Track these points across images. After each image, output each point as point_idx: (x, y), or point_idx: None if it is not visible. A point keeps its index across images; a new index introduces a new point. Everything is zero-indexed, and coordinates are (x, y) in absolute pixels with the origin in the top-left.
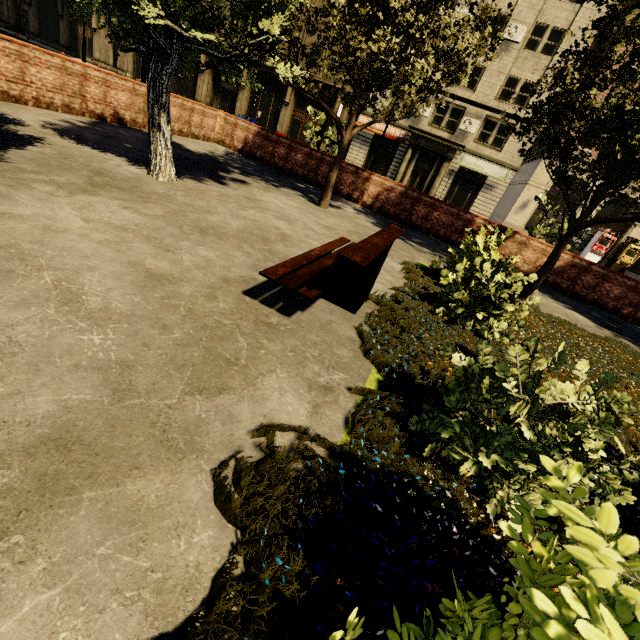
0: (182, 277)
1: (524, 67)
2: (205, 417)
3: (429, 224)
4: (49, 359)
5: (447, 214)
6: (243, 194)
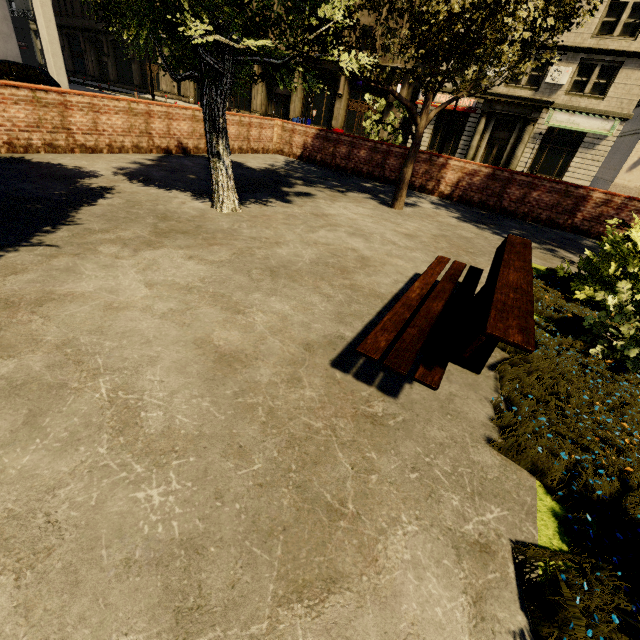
0: (256, 352)
1: None
2: None
3: (526, 207)
4: (93, 553)
5: (551, 192)
6: (310, 210)
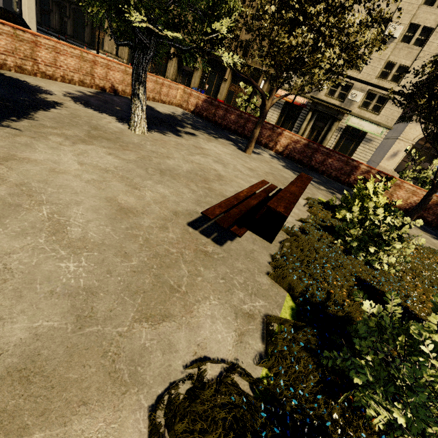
0: (143, 210)
1: (399, 55)
2: (149, 346)
3: (324, 167)
4: (31, 285)
5: (338, 161)
6: (192, 143)
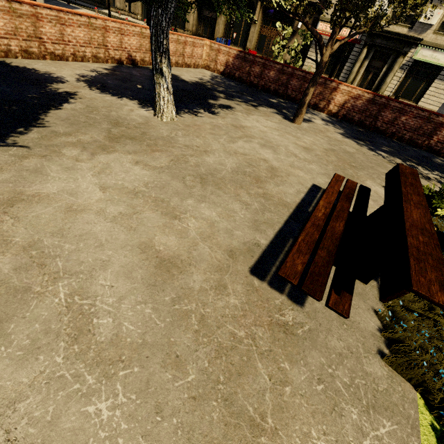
0: (190, 258)
1: None
2: None
3: (394, 128)
4: None
5: (416, 118)
6: (230, 122)
